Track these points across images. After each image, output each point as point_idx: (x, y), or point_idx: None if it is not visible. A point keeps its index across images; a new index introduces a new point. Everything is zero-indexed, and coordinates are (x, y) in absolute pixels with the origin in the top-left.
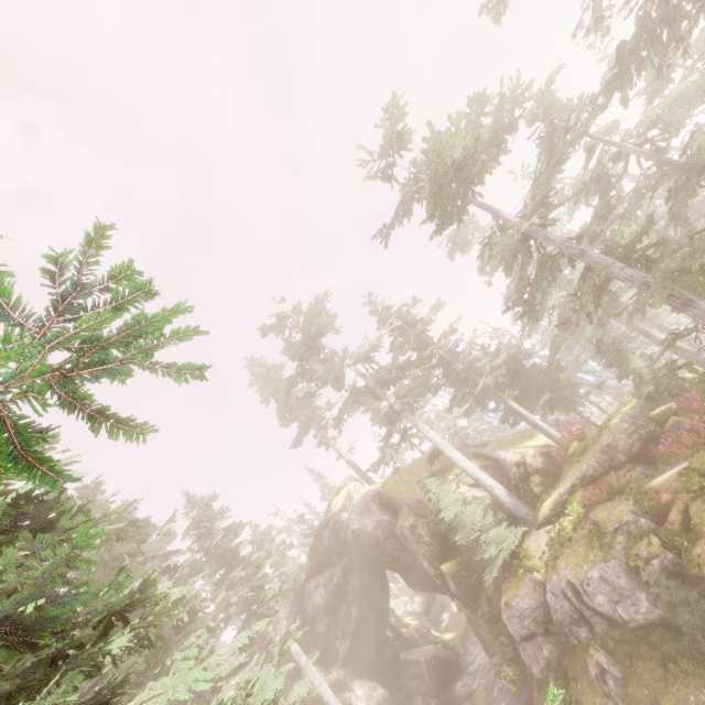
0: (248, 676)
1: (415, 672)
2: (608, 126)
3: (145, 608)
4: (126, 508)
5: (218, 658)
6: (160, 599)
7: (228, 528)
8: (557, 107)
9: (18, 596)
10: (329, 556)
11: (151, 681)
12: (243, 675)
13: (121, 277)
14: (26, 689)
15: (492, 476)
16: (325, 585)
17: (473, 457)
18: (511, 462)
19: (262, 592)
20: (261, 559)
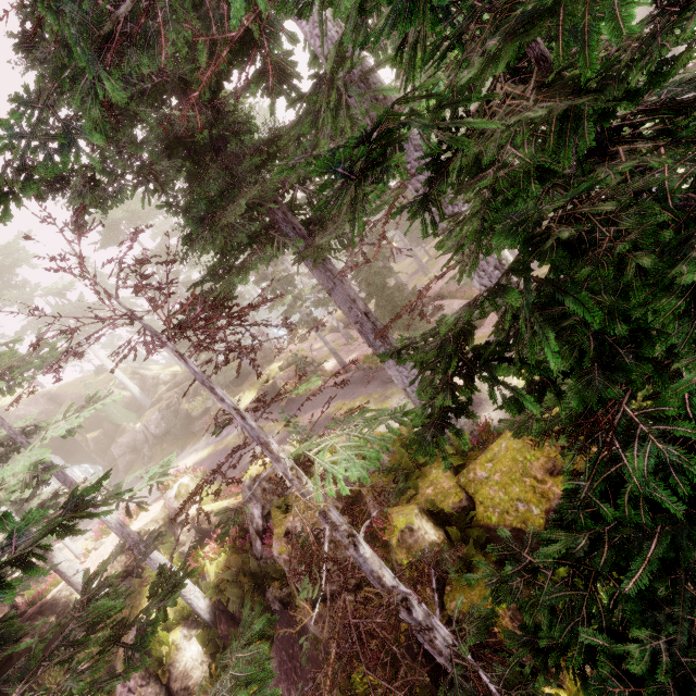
0: None
1: None
2: None
3: None
4: None
5: None
6: None
7: None
8: None
9: None
10: None
11: None
12: None
13: None
14: None
15: (137, 384)
16: None
17: (130, 373)
18: (151, 376)
19: None
20: None
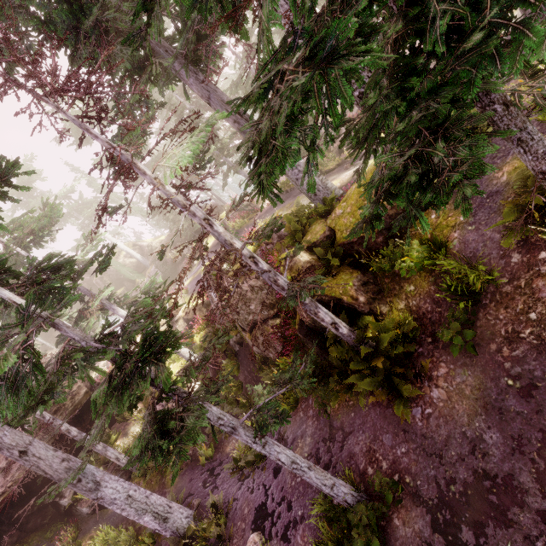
0: None
1: None
2: None
3: None
4: None
5: None
6: None
7: None
8: None
9: None
10: None
11: None
12: None
13: None
14: None
15: (138, 252)
16: None
17: (131, 246)
18: (146, 245)
19: None
20: None
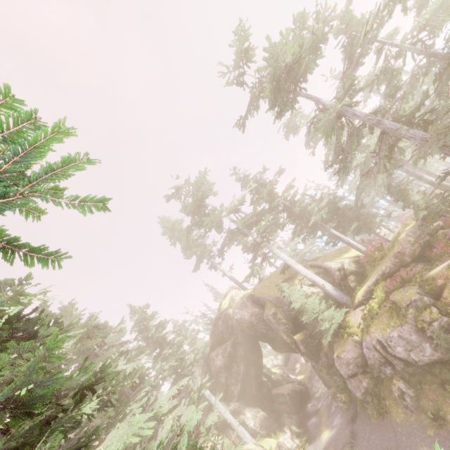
0: (179, 413)
1: (282, 400)
2: (391, 32)
3: (106, 382)
4: (90, 318)
5: (160, 403)
6: (115, 375)
7: (158, 324)
8: (354, 23)
9: (13, 385)
10: (223, 336)
11: (118, 423)
12: (177, 412)
13: (0, 104)
14: (29, 443)
15: (323, 278)
16: (222, 354)
17: (309, 268)
18: (335, 268)
19: (183, 361)
20: (181, 341)
